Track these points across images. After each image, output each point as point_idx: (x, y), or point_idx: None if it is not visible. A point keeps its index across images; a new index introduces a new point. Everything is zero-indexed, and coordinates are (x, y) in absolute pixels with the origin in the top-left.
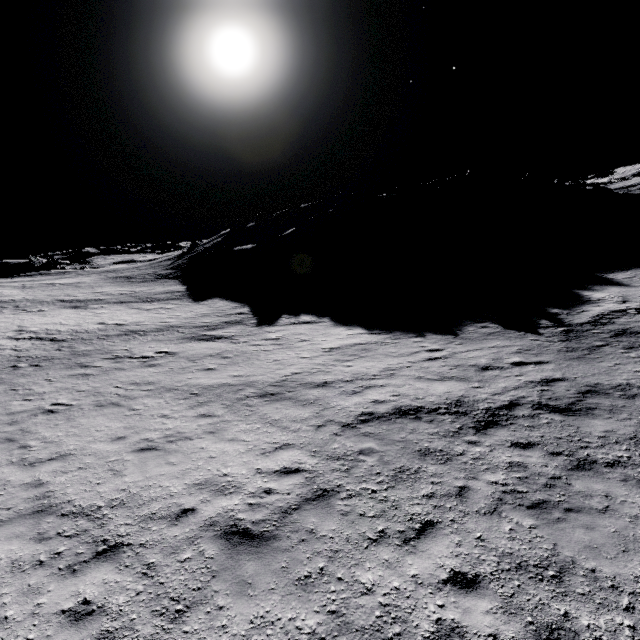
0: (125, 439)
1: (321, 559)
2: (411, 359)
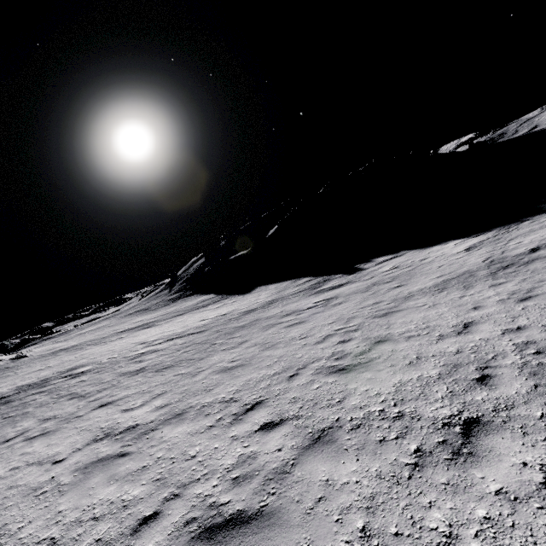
0: (483, 306)
1: None
2: None
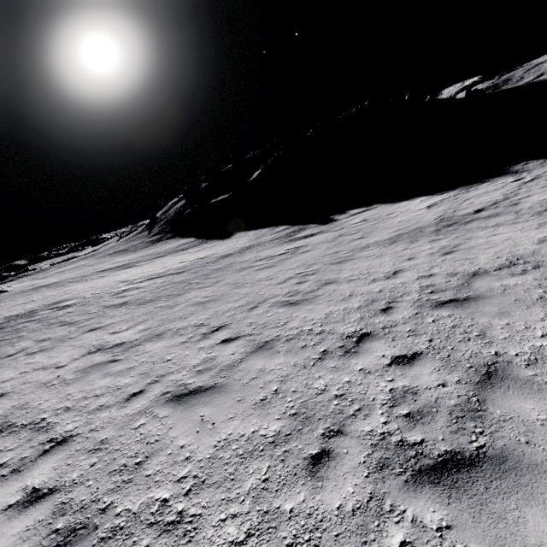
0: (416, 257)
1: None
2: (511, 187)
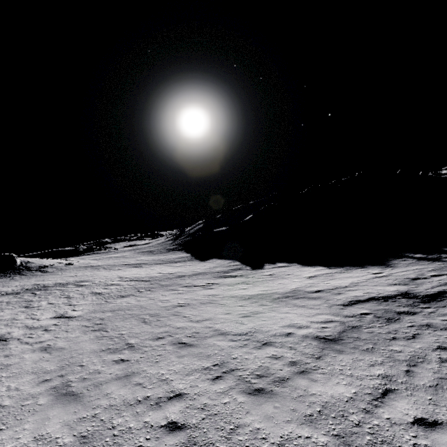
0: (231, 313)
1: (369, 344)
2: (364, 278)
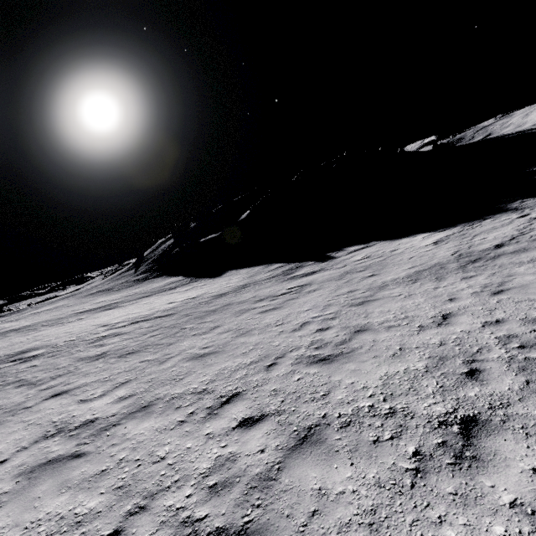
0: (458, 298)
1: None
2: (520, 223)
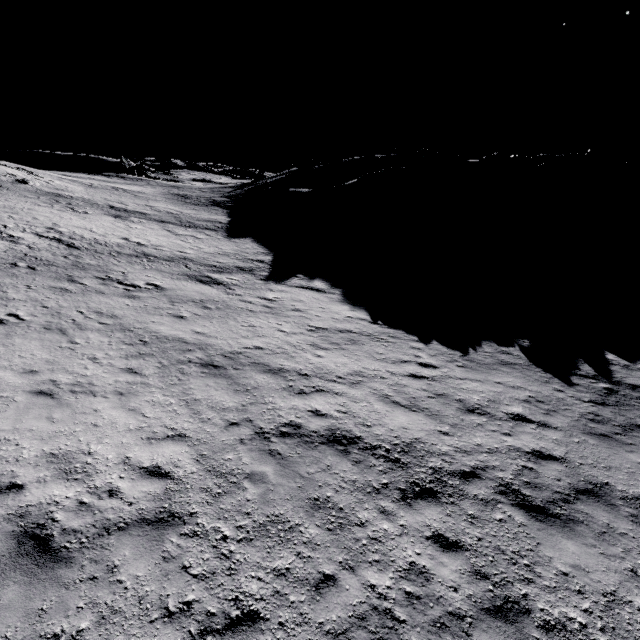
0: (35, 374)
1: (90, 616)
2: (393, 369)
